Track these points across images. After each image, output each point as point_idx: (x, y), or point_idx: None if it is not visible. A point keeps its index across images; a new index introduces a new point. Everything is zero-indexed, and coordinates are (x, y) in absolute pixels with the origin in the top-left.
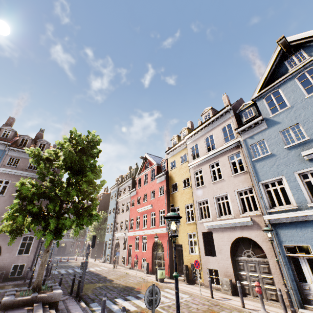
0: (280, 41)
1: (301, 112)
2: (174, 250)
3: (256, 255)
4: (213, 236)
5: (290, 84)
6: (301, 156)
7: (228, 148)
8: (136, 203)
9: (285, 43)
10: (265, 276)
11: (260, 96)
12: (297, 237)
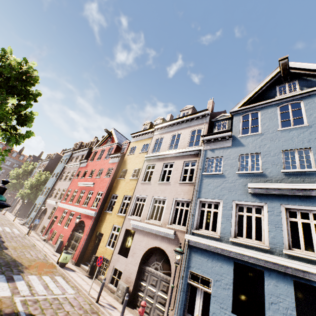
0: (282, 61)
1: (267, 143)
2: None
3: (163, 270)
4: (134, 237)
5: (271, 111)
6: (246, 187)
7: (188, 153)
8: (81, 175)
9: (285, 66)
10: (161, 294)
11: (240, 111)
12: (205, 268)
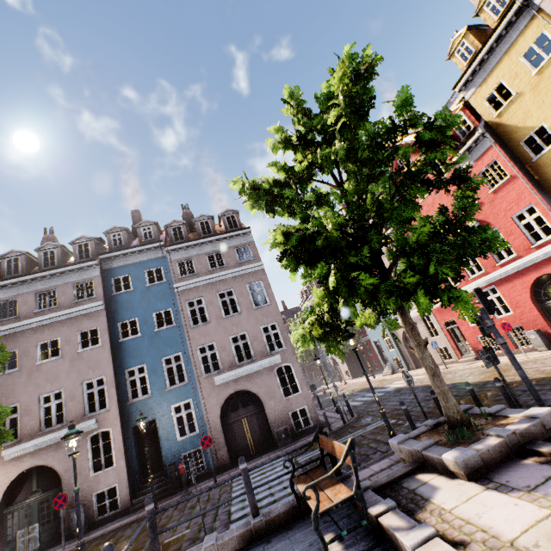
0: None
1: None
2: None
3: None
4: None
5: None
6: None
7: None
8: None
9: None
10: None
11: None
12: None
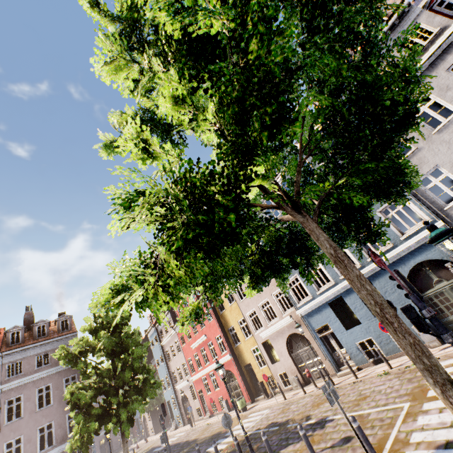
0: None
1: None
2: (226, 386)
3: (305, 344)
4: (271, 343)
5: None
6: None
7: None
8: (187, 338)
9: None
10: (316, 359)
11: None
12: (320, 321)
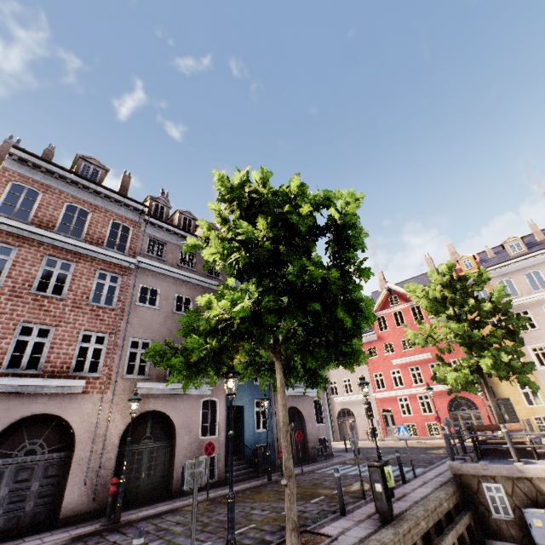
0: None
1: None
2: None
3: None
4: None
5: None
6: None
7: None
8: (383, 352)
9: None
10: None
11: None
12: None
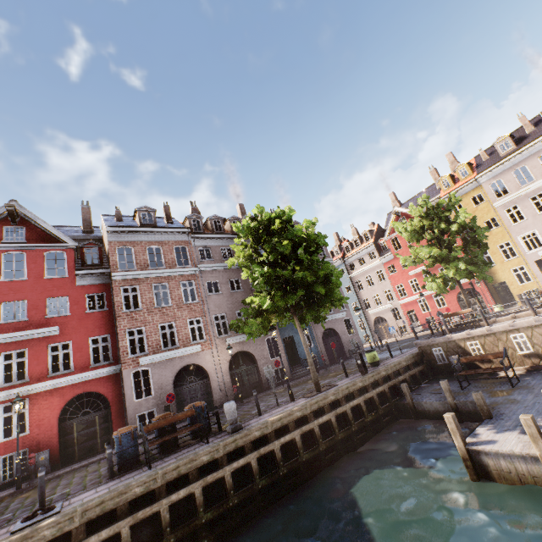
0: None
1: None
2: None
3: None
4: None
5: None
6: None
7: None
8: (400, 267)
9: None
10: None
11: None
12: None
